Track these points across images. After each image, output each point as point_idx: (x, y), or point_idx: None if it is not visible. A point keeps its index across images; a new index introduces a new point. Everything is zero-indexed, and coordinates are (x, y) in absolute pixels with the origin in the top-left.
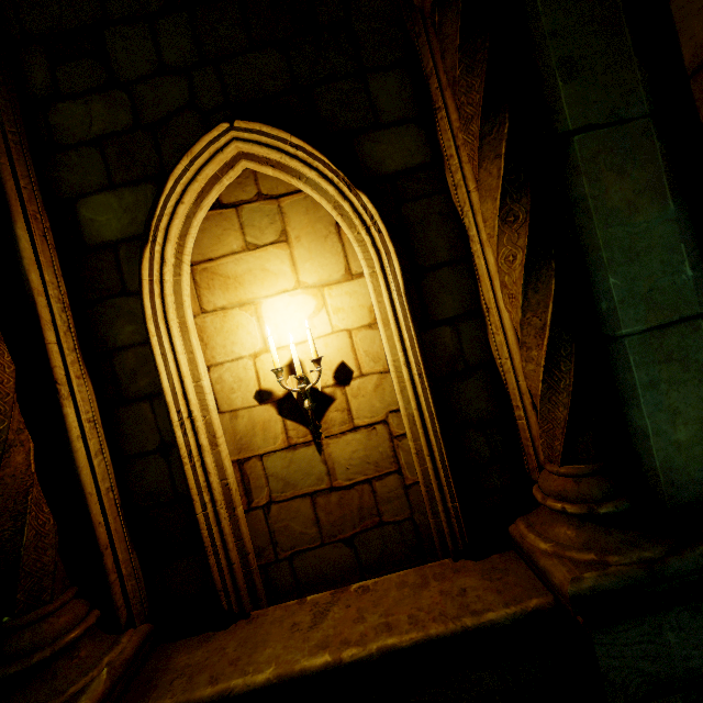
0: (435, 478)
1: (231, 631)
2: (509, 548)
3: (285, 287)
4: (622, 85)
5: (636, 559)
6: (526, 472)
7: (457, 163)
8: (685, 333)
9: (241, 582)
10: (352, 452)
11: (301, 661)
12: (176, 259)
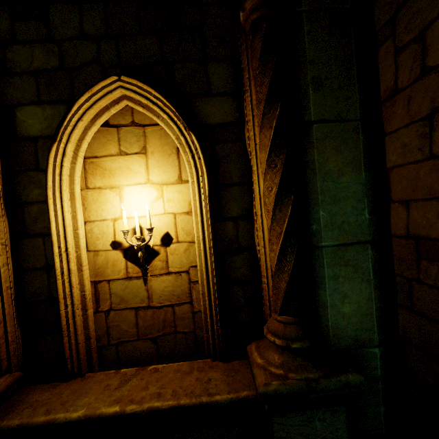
0: (209, 310)
1: (70, 383)
2: (246, 358)
3: (139, 181)
4: (347, 99)
5: (304, 377)
6: (263, 315)
7: (252, 125)
8: (359, 250)
9: (82, 355)
10: (164, 286)
11: (102, 408)
12: (74, 153)
